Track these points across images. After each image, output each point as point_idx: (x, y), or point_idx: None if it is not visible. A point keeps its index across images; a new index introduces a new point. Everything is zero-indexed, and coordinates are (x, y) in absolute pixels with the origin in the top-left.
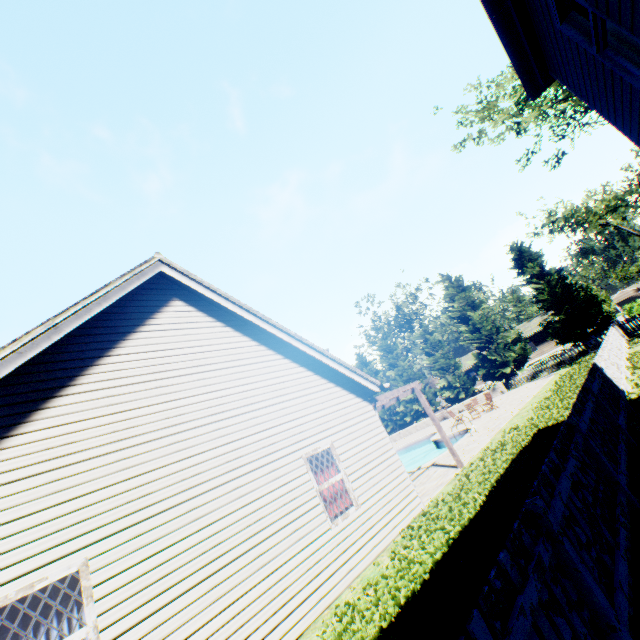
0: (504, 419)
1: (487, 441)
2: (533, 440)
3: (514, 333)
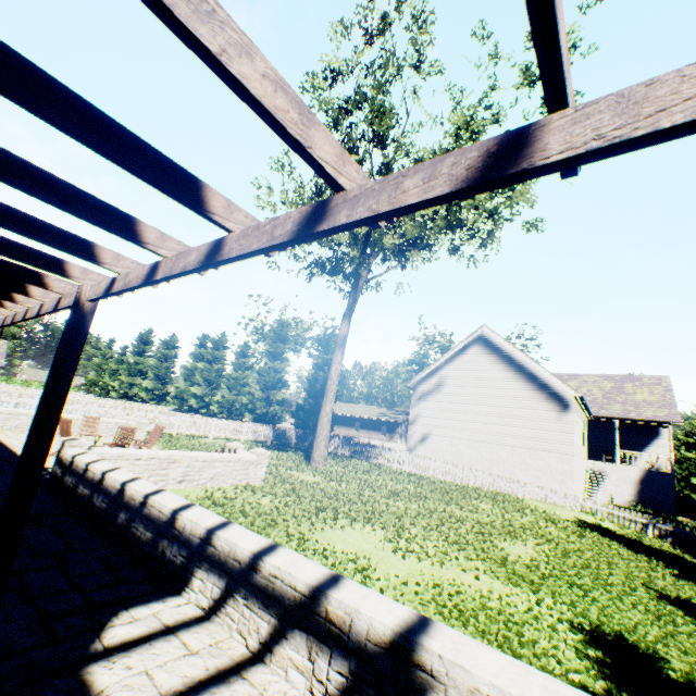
0: None
1: None
2: None
3: (282, 396)
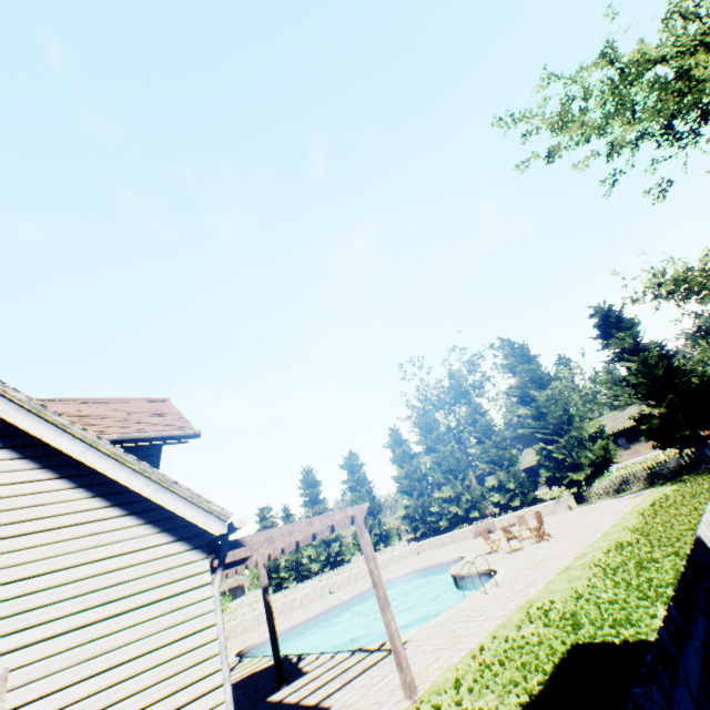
0: (544, 573)
1: (491, 628)
2: (551, 686)
3: (593, 425)
